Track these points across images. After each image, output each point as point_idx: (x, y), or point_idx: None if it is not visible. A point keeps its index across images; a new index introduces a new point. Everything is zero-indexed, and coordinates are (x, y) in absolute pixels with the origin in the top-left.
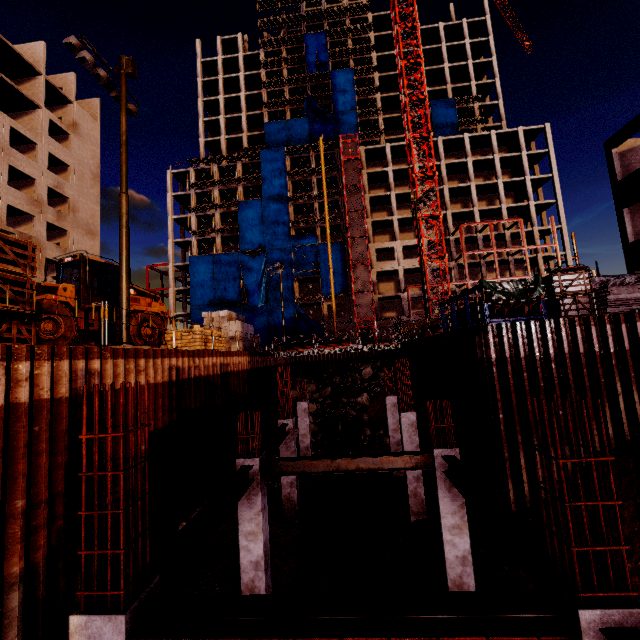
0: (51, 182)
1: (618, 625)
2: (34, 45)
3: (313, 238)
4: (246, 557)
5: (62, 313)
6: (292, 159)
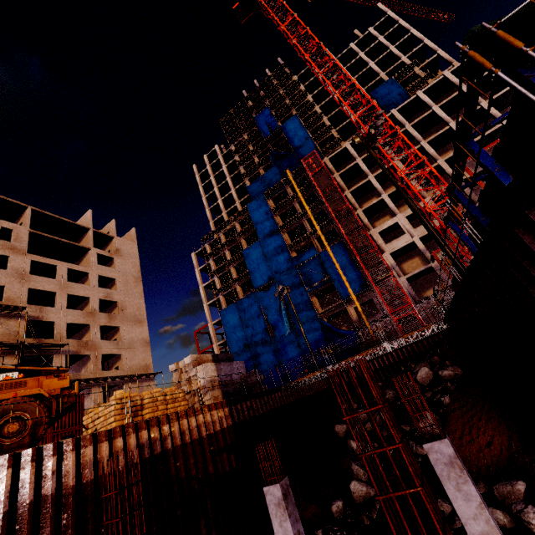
0: (102, 295)
1: None
2: (86, 215)
3: (312, 251)
4: None
5: None
6: (274, 199)
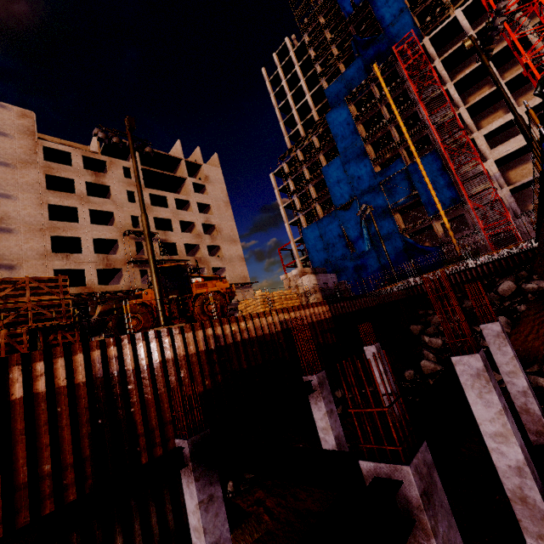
0: (203, 220)
1: None
2: (176, 145)
3: (399, 164)
4: None
5: (140, 311)
6: (356, 104)
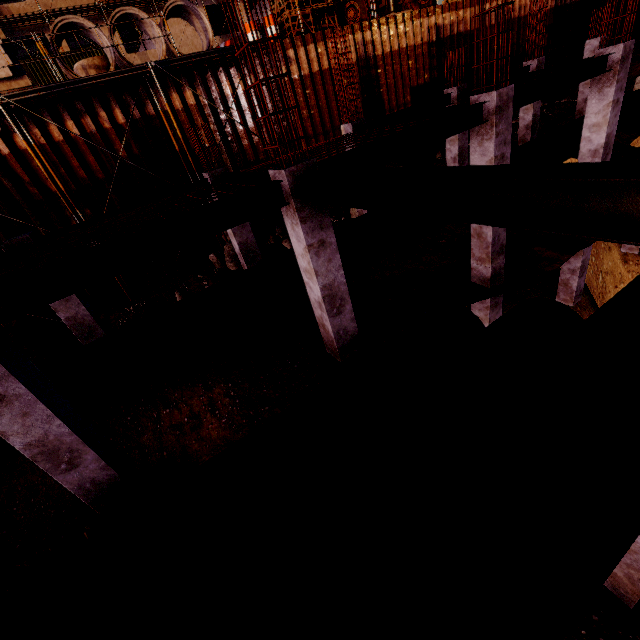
0: None
1: (483, 101)
2: None
3: None
4: (449, 155)
5: None
6: None
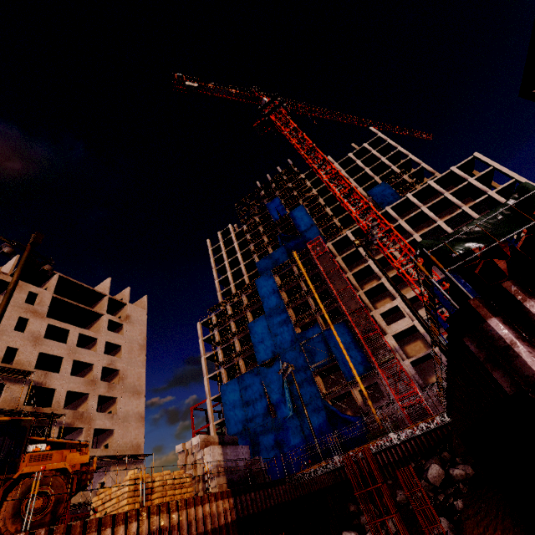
0: (106, 362)
1: None
2: (105, 282)
3: (316, 328)
4: None
5: None
6: (280, 276)
